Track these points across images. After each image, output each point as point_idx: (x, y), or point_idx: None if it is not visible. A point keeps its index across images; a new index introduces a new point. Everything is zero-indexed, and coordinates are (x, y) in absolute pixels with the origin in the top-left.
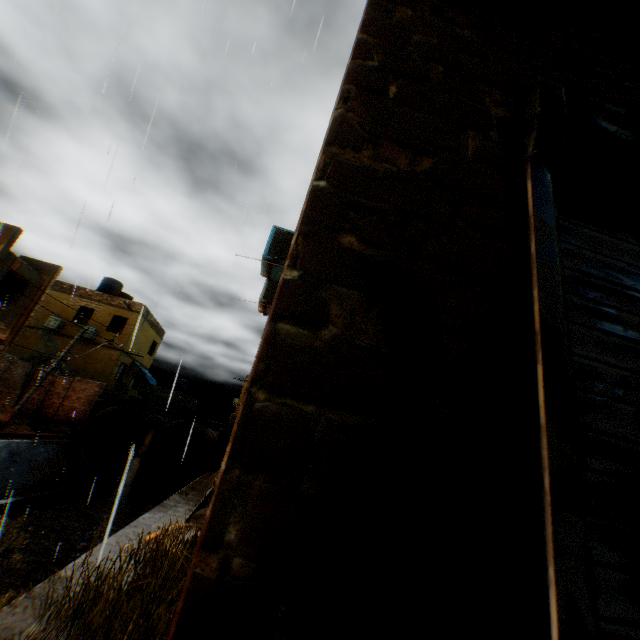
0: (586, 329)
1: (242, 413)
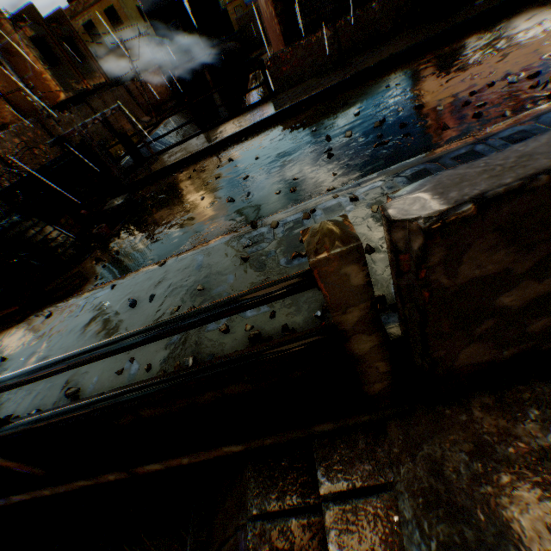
0: None
1: (278, 23)
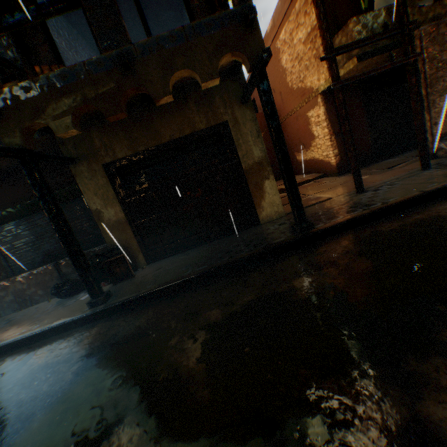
0: (3, 242)
1: None
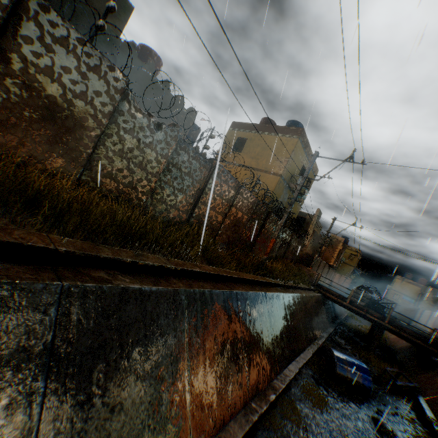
0: None
1: None
